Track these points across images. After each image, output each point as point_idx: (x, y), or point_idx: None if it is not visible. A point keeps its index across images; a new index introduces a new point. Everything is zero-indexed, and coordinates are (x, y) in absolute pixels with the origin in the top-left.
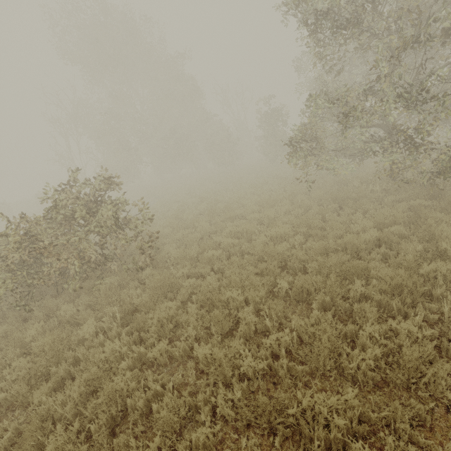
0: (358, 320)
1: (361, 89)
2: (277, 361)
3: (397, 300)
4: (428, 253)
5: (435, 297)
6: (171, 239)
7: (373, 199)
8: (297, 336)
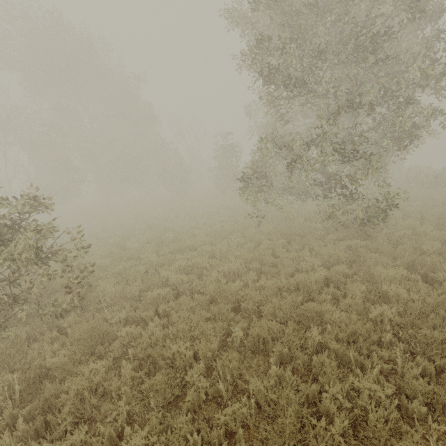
0: (320, 379)
1: (306, 138)
2: (232, 441)
3: (353, 350)
4: (371, 293)
5: (385, 343)
6: (109, 272)
7: (316, 236)
8: (254, 402)
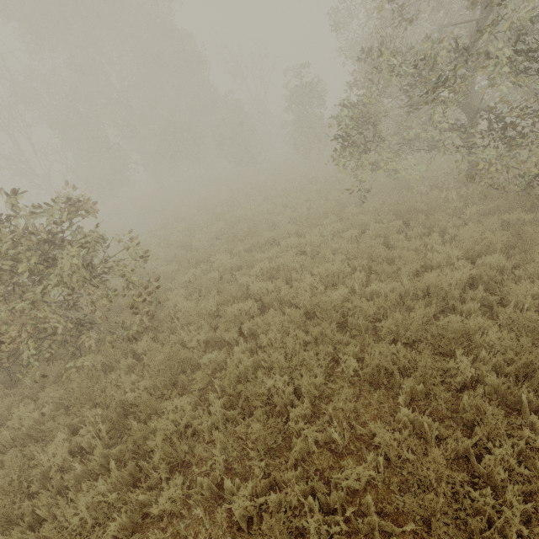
0: (478, 433)
1: (447, 47)
2: (356, 501)
3: (527, 389)
4: None
5: None
6: (178, 281)
7: (449, 210)
8: (380, 453)
